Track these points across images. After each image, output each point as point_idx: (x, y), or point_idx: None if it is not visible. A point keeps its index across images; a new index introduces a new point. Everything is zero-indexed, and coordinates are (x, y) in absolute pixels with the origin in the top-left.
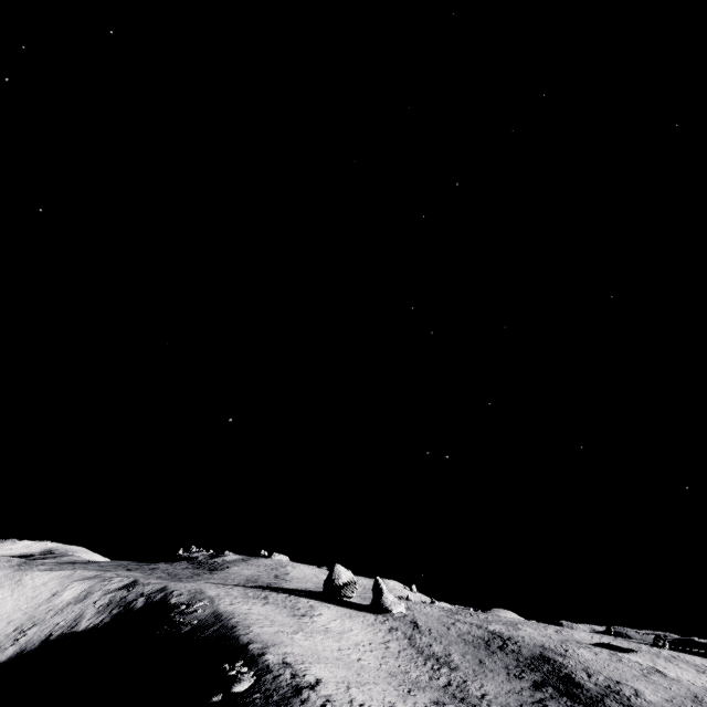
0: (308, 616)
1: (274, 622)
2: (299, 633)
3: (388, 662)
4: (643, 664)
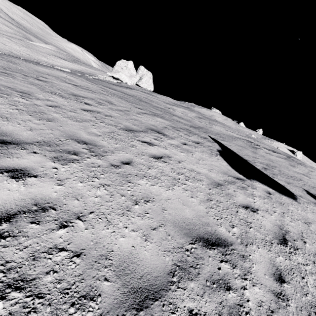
0: (64, 60)
1: (27, 44)
2: (18, 44)
3: (1, 49)
4: (67, 133)
